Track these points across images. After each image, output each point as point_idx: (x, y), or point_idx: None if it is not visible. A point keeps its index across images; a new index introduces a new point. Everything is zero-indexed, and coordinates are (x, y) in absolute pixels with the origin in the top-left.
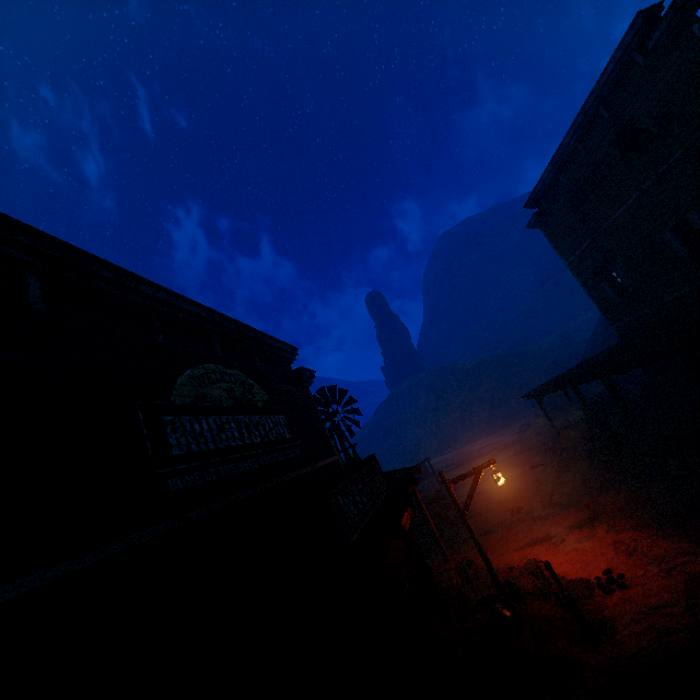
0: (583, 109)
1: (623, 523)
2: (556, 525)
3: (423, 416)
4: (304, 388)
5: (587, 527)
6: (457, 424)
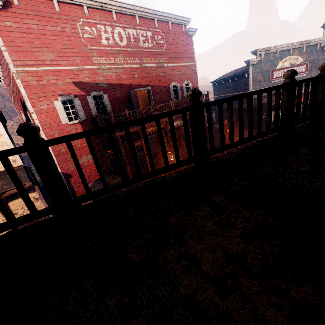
0: None
1: None
2: None
3: None
4: (324, 51)
5: None
6: None
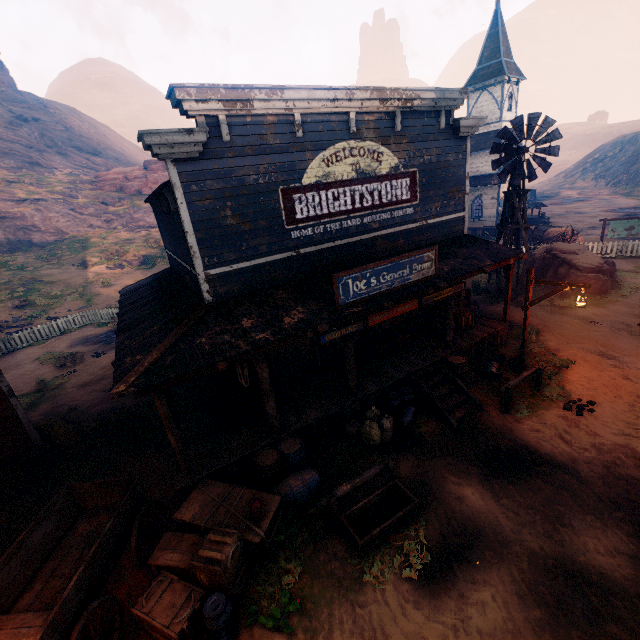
0: None
1: None
2: None
3: None
4: (461, 139)
5: None
6: None
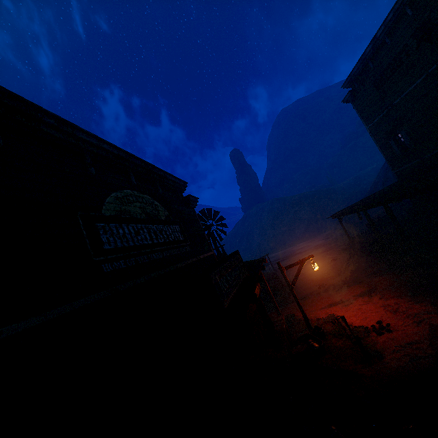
0: (393, 8)
1: (390, 294)
2: (347, 294)
3: (265, 229)
4: (191, 209)
5: (367, 296)
6: (285, 234)
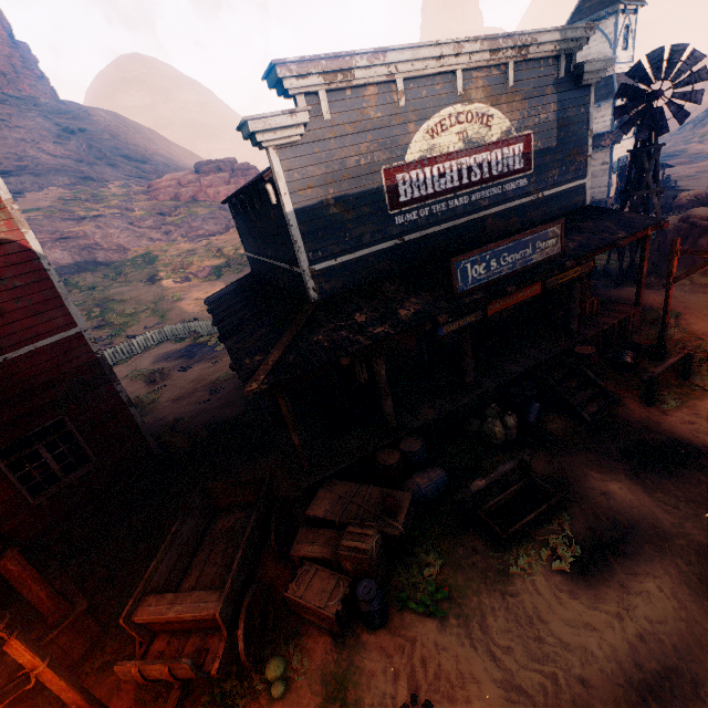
0: None
1: None
2: None
3: None
4: (584, 89)
5: None
6: None
